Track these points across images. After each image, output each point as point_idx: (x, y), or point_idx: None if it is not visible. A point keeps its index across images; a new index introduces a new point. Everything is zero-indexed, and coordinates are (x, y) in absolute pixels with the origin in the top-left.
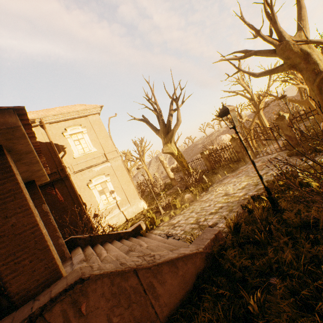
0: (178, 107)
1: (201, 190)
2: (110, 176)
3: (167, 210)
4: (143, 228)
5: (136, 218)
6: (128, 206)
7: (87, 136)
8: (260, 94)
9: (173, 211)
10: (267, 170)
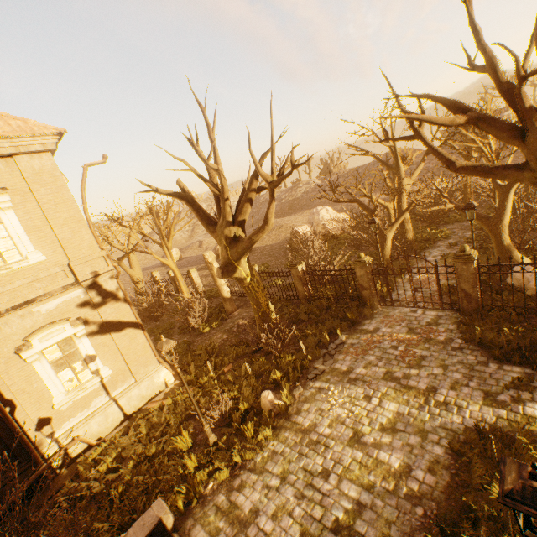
0: (273, 197)
1: (295, 379)
2: (86, 321)
3: (222, 428)
4: (168, 525)
5: (149, 426)
6: (131, 382)
7: (14, 217)
8: (406, 157)
9: (240, 451)
10: (433, 379)
